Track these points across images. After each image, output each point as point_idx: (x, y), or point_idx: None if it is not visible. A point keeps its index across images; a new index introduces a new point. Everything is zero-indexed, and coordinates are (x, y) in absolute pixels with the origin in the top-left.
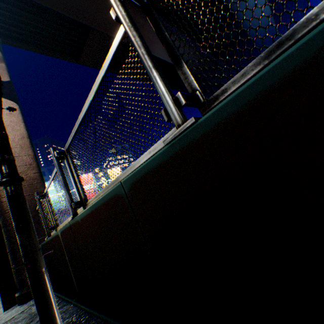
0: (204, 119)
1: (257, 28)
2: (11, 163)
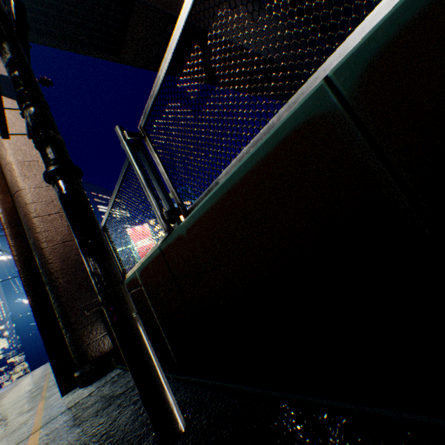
0: None
1: None
2: (59, 145)
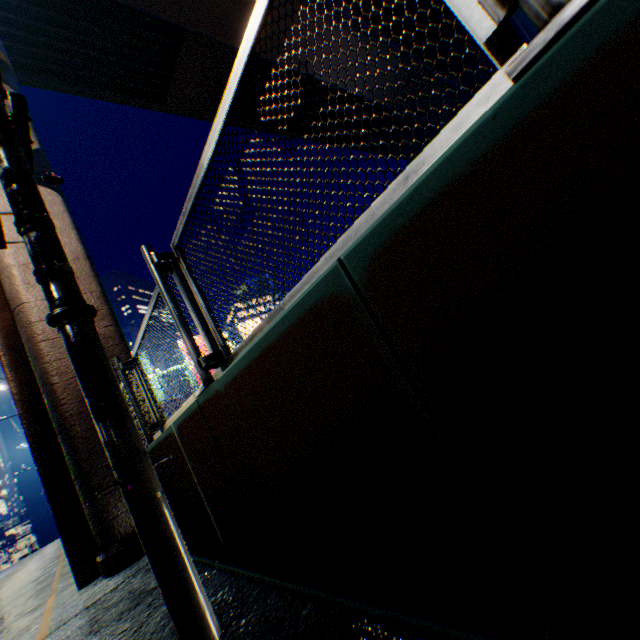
0: None
1: None
2: (67, 278)
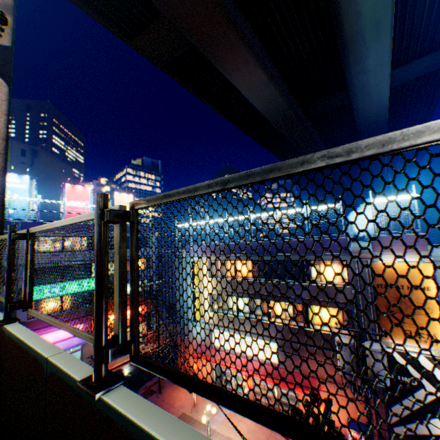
0: (104, 400)
1: (179, 344)
2: None
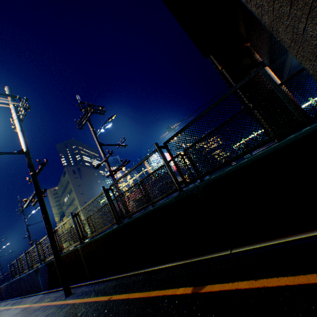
0: None
1: None
2: None
